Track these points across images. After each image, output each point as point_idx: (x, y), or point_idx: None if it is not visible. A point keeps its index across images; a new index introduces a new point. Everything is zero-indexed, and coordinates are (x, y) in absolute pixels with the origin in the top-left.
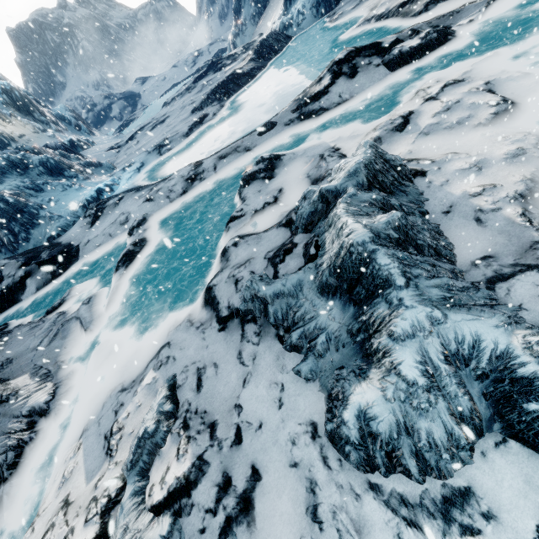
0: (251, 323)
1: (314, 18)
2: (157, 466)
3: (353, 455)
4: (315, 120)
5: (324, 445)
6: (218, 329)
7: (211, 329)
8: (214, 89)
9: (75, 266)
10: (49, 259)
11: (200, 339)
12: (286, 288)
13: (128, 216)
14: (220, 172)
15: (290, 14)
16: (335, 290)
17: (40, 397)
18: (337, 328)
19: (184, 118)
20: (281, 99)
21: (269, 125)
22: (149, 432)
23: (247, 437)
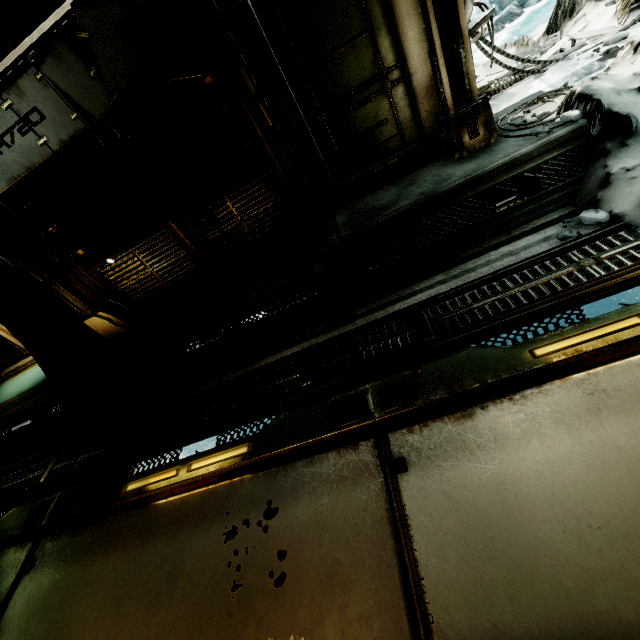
0: None
1: None
2: None
3: None
4: None
5: None
6: None
7: None
8: None
9: None
10: None
11: None
12: None
13: None
14: None
15: None
16: None
17: None
18: None
19: None
20: None
21: None
22: None
23: None
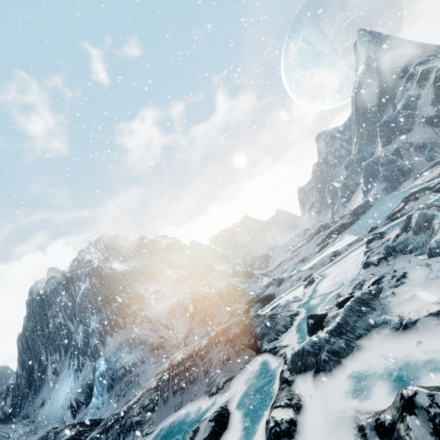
0: (389, 257)
1: (385, 194)
2: (364, 286)
3: (436, 250)
4: (400, 219)
5: (429, 259)
6: (375, 266)
7: (371, 268)
8: (329, 233)
9: (274, 300)
10: (260, 299)
11: (367, 272)
12: (401, 240)
13: (300, 277)
14: (350, 250)
15: (369, 196)
16: (420, 230)
17: (292, 312)
18: (424, 238)
19: (312, 249)
20: (376, 224)
21: (373, 228)
22: (357, 283)
23: (398, 270)
